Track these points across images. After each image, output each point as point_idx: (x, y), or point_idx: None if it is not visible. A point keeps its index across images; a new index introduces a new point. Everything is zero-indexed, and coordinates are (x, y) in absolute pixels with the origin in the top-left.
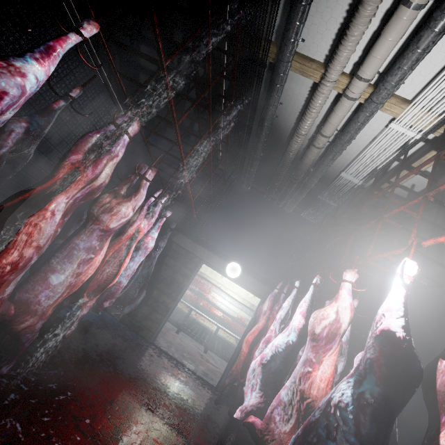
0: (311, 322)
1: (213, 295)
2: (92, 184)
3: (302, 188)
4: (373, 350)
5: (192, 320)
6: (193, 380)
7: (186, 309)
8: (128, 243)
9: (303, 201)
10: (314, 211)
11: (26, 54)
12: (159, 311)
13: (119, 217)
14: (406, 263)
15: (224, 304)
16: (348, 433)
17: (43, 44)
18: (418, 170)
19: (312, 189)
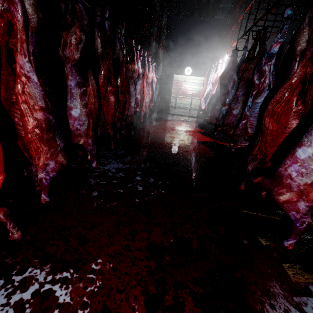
0: (211, 80)
1: (184, 86)
2: (147, 75)
3: (208, 7)
4: (218, 81)
5: (178, 102)
6: (188, 117)
7: (174, 98)
8: (150, 83)
9: (213, 9)
10: (221, 13)
11: (137, 63)
12: (165, 102)
13: (150, 78)
14: (226, 55)
15: (191, 88)
16: (215, 98)
17: (137, 58)
18: (241, 2)
19: (215, 2)
